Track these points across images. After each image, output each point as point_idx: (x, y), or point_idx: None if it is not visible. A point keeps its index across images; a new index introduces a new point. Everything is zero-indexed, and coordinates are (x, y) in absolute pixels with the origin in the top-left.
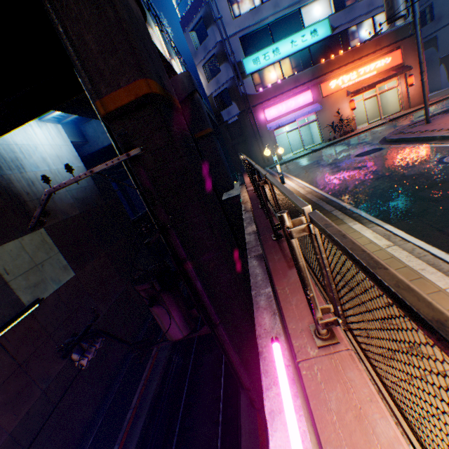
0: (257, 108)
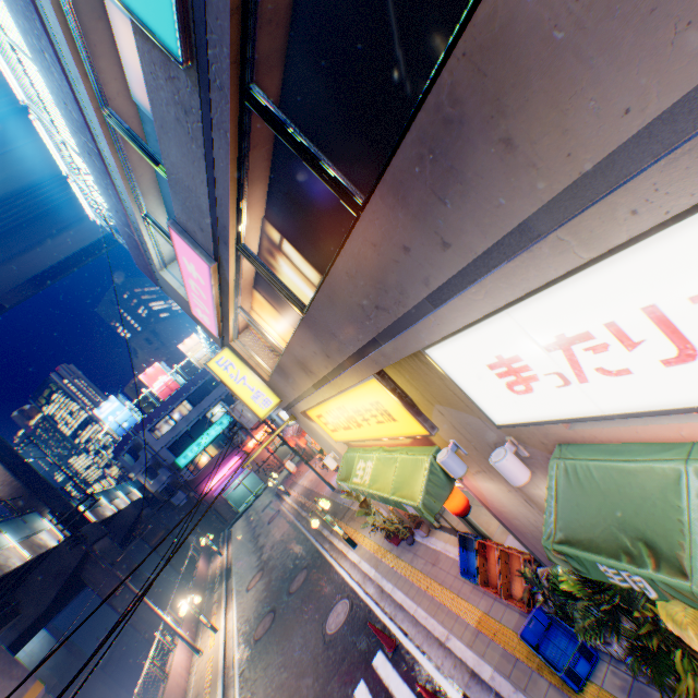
0: (201, 485)
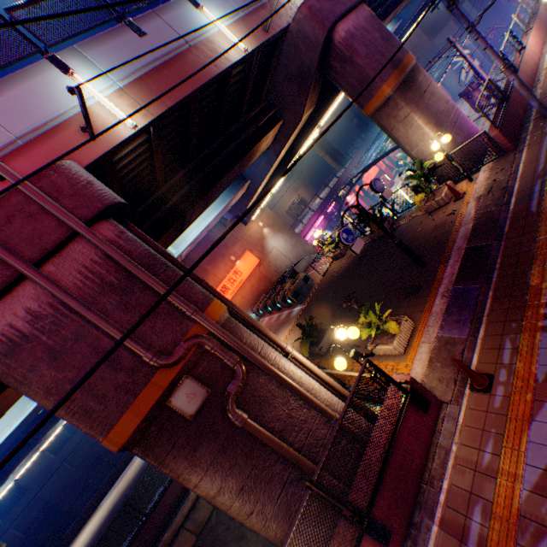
0: None
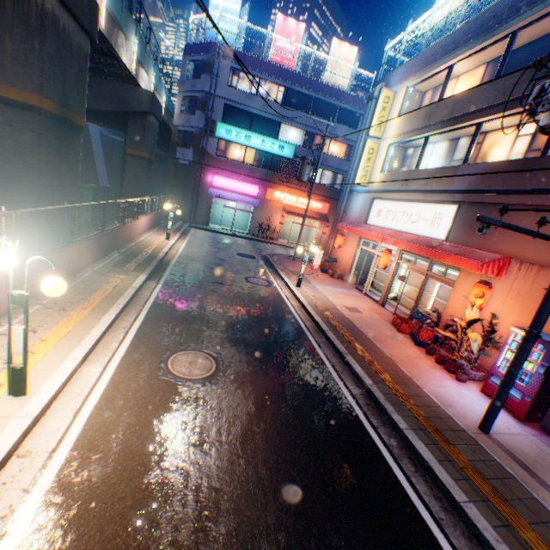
0: (210, 169)
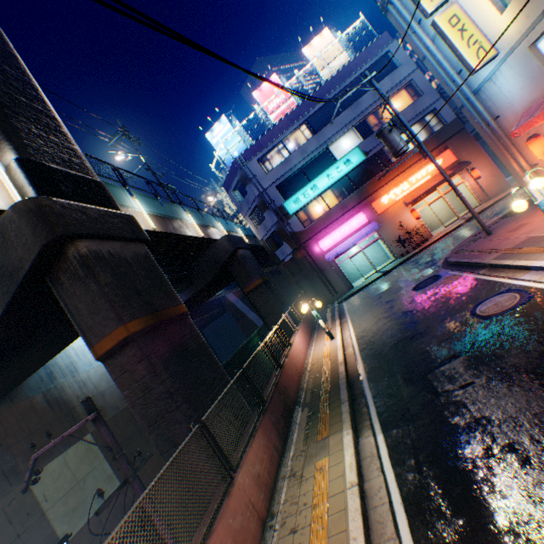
0: (310, 242)
